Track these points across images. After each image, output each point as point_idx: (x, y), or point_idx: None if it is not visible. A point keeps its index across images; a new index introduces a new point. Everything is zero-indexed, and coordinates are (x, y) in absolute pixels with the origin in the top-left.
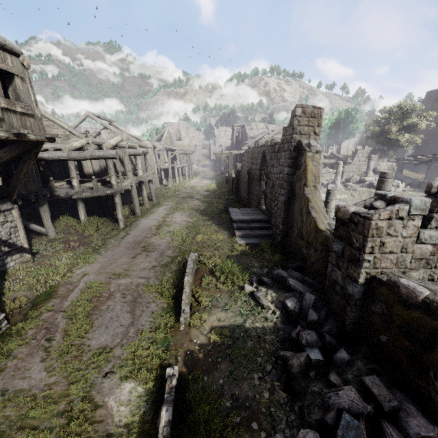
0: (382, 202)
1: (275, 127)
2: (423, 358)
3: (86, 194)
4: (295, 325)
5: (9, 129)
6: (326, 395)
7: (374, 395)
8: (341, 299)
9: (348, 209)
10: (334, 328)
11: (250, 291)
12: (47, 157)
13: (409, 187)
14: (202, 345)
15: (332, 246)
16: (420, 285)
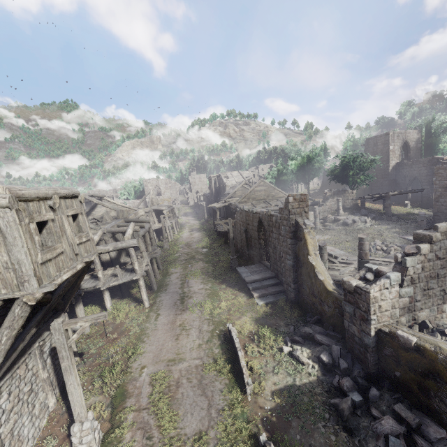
0: (371, 274)
1: (248, 173)
2: (425, 384)
3: (113, 283)
4: (333, 374)
5: (82, 260)
6: (374, 427)
7: (403, 418)
8: (360, 347)
9: (352, 284)
10: (361, 371)
11: (288, 351)
12: None
13: (374, 221)
14: (271, 409)
15: (345, 308)
16: (410, 333)
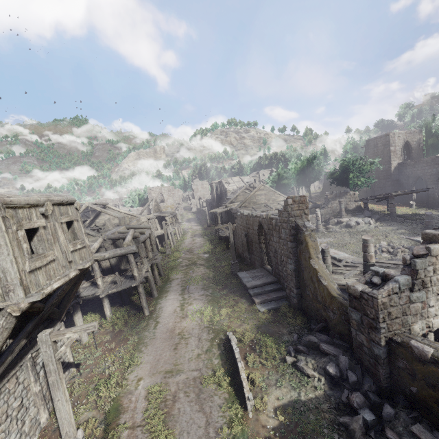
0: (378, 278)
1: (249, 179)
2: None
3: (112, 290)
4: (341, 388)
5: (76, 267)
6: None
7: None
8: (370, 358)
9: (357, 289)
10: (372, 385)
11: (292, 361)
12: None
13: (378, 222)
14: (274, 428)
15: (351, 315)
16: (425, 343)
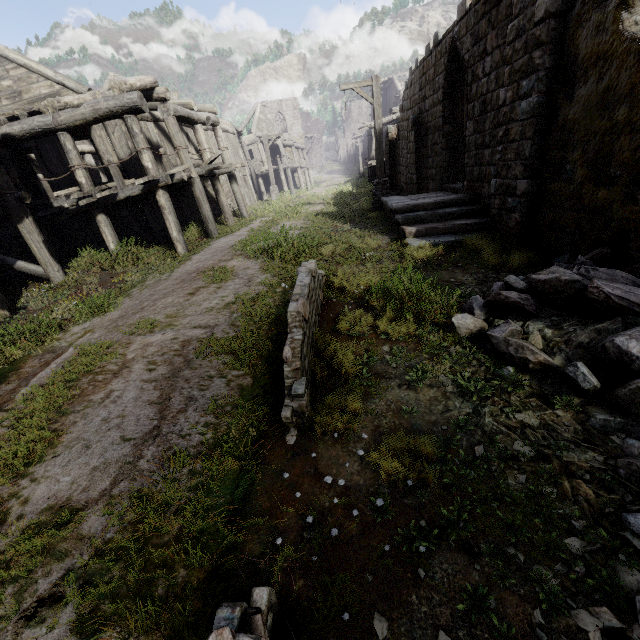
0: None
1: None
2: None
3: (102, 193)
4: None
5: None
6: None
7: None
8: None
9: None
10: None
11: (472, 331)
12: (20, 132)
13: None
14: (353, 489)
15: None
16: None
